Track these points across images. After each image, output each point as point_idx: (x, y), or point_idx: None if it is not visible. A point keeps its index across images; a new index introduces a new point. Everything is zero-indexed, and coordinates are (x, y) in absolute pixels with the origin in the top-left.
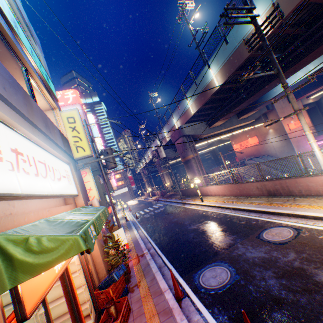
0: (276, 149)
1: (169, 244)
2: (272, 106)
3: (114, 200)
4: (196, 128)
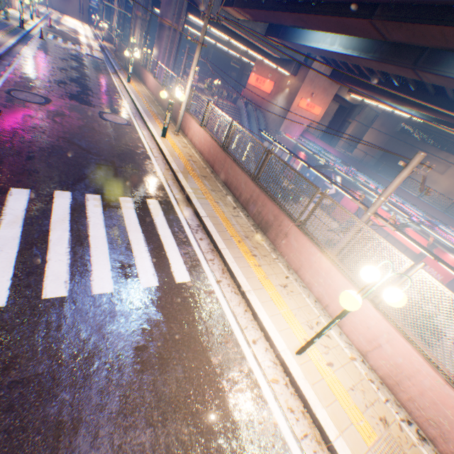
0: (273, 115)
1: (33, 73)
2: (312, 63)
3: None
4: None
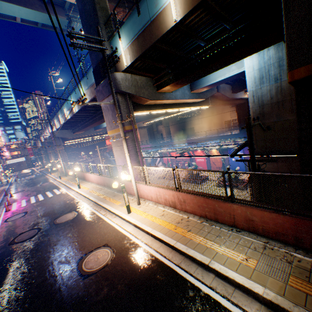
0: None
1: (18, 188)
2: None
3: (2, 169)
4: (65, 133)
